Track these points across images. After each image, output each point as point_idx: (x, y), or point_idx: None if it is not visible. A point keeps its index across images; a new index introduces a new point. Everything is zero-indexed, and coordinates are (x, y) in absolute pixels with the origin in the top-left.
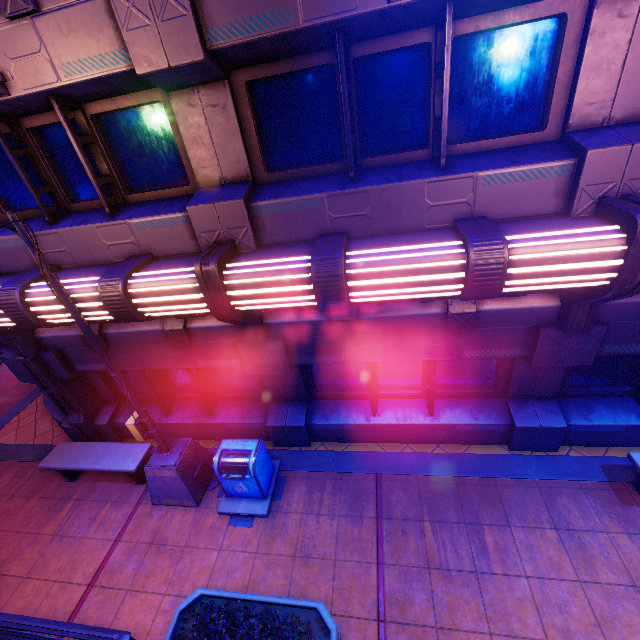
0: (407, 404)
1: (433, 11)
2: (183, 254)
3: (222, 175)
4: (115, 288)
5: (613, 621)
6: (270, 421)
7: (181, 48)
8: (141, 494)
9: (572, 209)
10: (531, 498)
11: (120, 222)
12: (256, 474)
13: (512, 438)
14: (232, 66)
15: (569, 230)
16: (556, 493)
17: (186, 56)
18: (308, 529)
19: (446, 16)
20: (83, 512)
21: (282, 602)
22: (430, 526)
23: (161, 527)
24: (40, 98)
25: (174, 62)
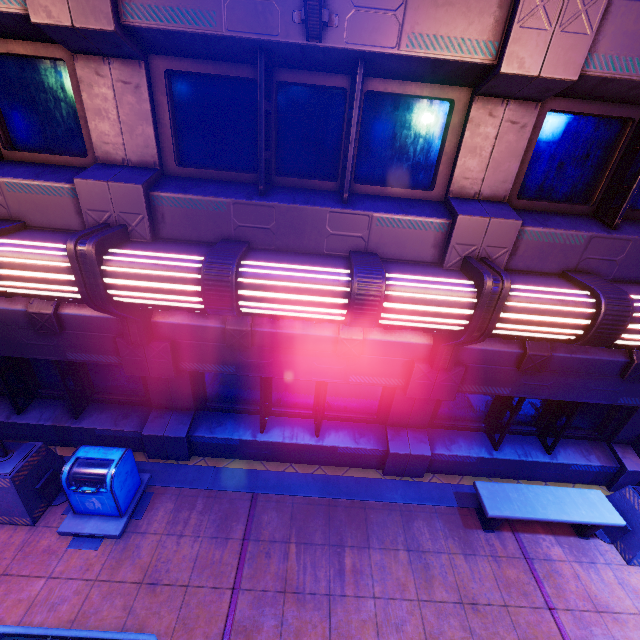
0: (296, 423)
1: (348, 62)
2: (64, 229)
3: (126, 156)
4: None
5: (439, 637)
6: (147, 430)
7: (89, 11)
8: None
9: (445, 261)
10: (393, 521)
11: None
12: (114, 488)
13: (386, 463)
14: (151, 49)
15: (437, 278)
16: (414, 516)
17: (94, 21)
18: (165, 552)
19: (358, 70)
20: None
21: (106, 637)
22: (295, 548)
23: None
24: None
25: (79, 23)
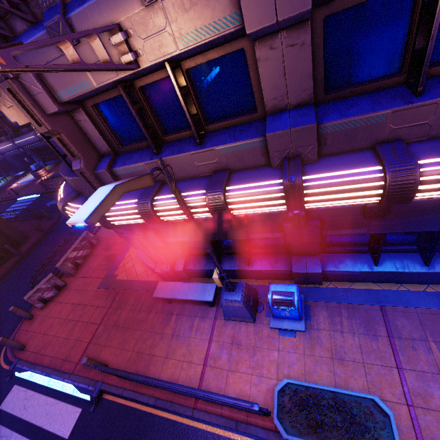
0: (403, 257)
1: None
2: (253, 167)
3: (288, 103)
4: (219, 200)
5: None
6: (294, 269)
7: (291, 2)
8: (215, 313)
9: None
10: None
11: (209, 149)
12: (299, 307)
13: None
14: (317, 5)
15: None
16: None
17: (294, 8)
18: (337, 341)
19: None
20: (183, 322)
21: (346, 393)
22: (435, 345)
23: (235, 334)
24: (157, 65)
25: (282, 16)
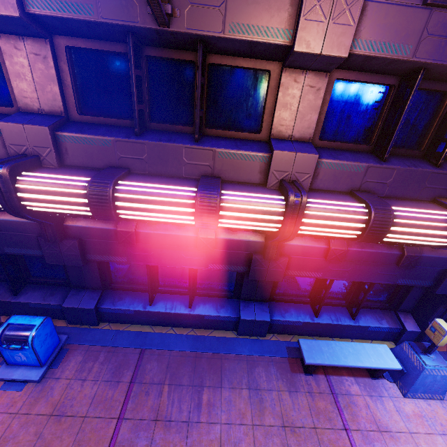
0: (176, 298)
1: (192, 42)
2: None
3: (40, 106)
4: None
5: None
6: (66, 303)
7: (0, 2)
8: None
9: (267, 183)
10: (240, 368)
11: None
12: (34, 345)
13: (238, 326)
14: (53, 31)
15: (258, 194)
16: (256, 364)
17: (4, 9)
18: (71, 392)
19: (198, 48)
20: None
21: None
22: (168, 388)
23: None
24: None
25: None
